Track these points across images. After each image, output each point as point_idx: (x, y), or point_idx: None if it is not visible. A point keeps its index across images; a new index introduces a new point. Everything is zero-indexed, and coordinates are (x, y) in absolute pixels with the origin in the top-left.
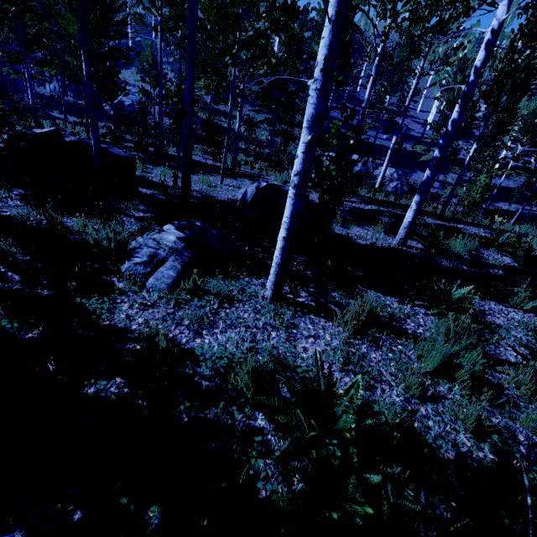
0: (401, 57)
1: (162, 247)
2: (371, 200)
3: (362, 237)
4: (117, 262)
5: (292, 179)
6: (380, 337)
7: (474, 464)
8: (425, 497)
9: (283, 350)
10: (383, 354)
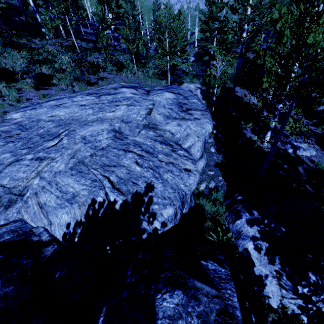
0: None
1: None
2: None
3: None
4: None
5: None
6: None
7: None
8: None
9: None
10: None
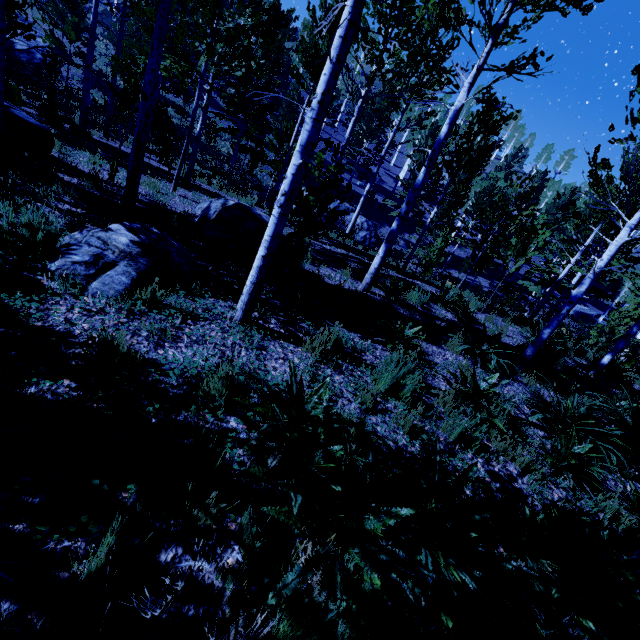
0: (382, 105)
1: (110, 248)
2: (341, 244)
3: (331, 278)
4: (40, 258)
5: (278, 199)
6: (343, 364)
7: (408, 455)
8: (372, 459)
9: (254, 366)
10: (345, 377)
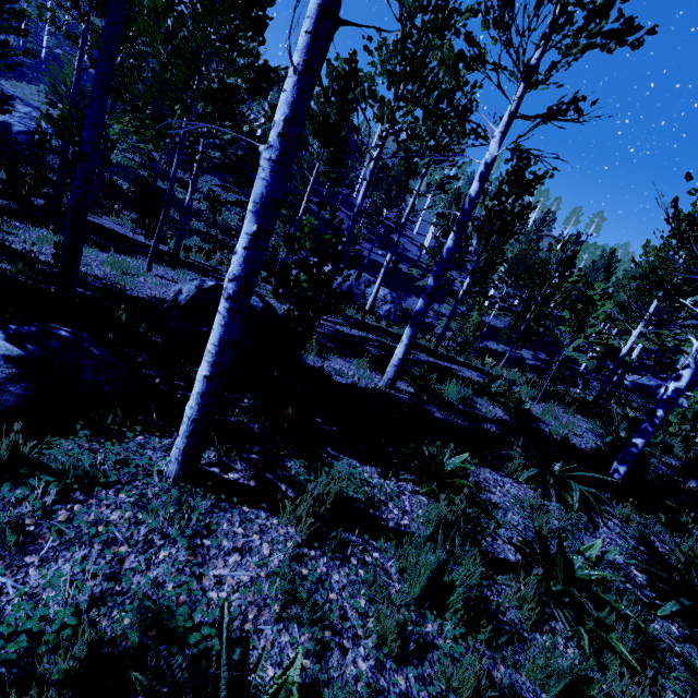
0: (399, 171)
1: None
2: (359, 323)
3: (342, 373)
4: None
5: (225, 286)
6: (350, 539)
7: None
8: None
9: (170, 592)
10: (351, 572)
